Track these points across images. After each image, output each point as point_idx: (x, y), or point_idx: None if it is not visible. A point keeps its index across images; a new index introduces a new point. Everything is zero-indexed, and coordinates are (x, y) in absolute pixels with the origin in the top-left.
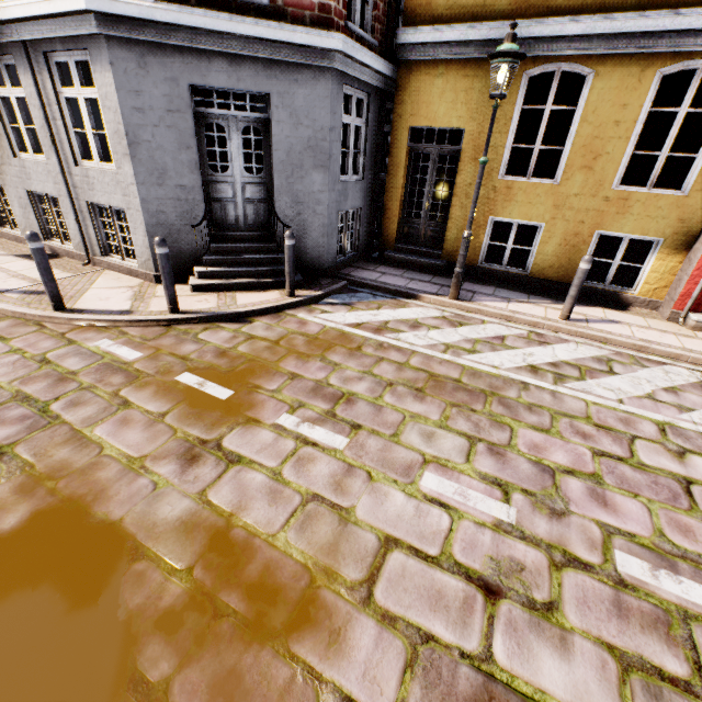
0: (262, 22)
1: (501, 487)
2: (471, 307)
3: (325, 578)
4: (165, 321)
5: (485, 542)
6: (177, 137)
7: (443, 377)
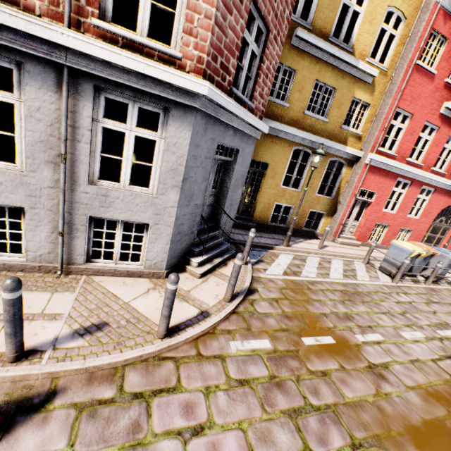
0: (255, 117)
1: (409, 326)
2: (295, 250)
3: (450, 383)
4: (233, 310)
5: (433, 346)
6: (204, 173)
7: (343, 291)
